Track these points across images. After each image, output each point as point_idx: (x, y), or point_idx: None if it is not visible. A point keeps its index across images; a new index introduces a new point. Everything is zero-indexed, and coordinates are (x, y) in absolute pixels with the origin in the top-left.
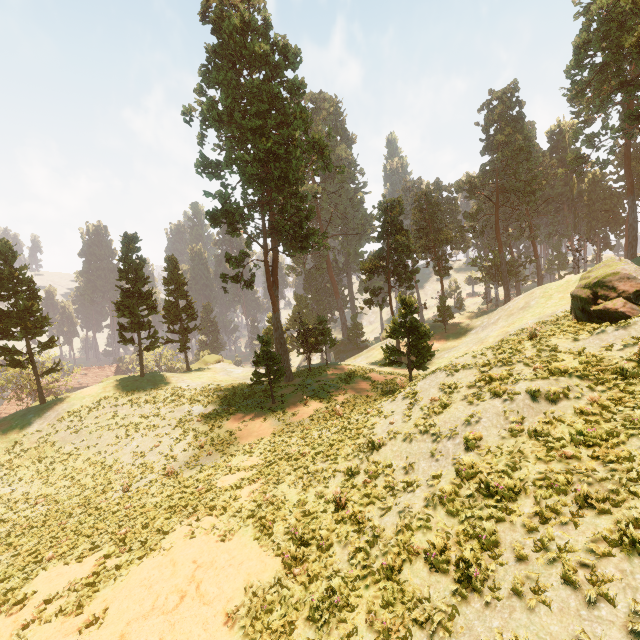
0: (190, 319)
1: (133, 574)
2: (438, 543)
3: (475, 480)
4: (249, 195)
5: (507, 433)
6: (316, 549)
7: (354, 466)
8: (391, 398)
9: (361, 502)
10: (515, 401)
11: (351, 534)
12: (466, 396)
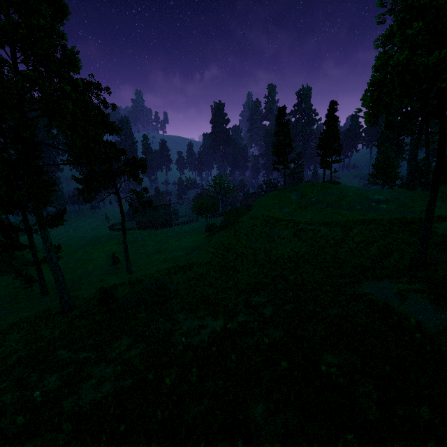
0: (338, 155)
1: None
2: None
3: None
4: None
5: None
6: None
7: None
8: None
9: None
10: None
11: None
12: None
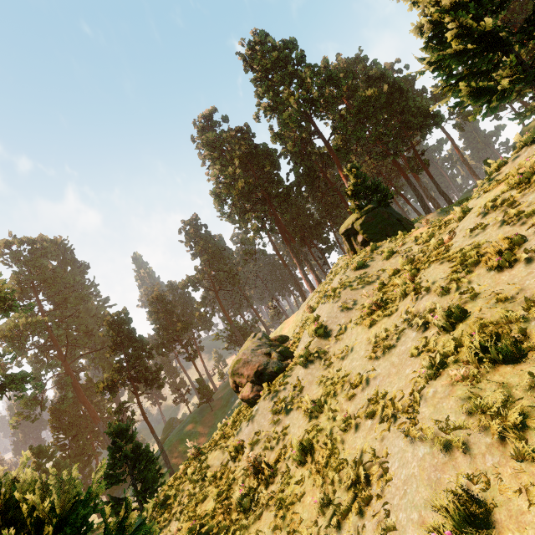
0: None
1: None
2: None
3: None
4: None
5: None
6: None
7: None
8: None
9: None
10: None
11: None
12: None
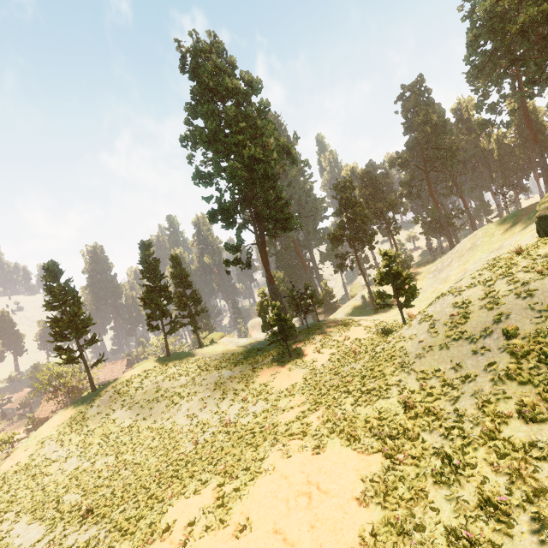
0: (196, 304)
1: (253, 491)
2: (528, 402)
3: (531, 356)
4: (236, 194)
5: (539, 320)
6: (407, 440)
7: (404, 378)
8: (406, 326)
9: (427, 400)
10: (535, 296)
11: (432, 423)
12: (483, 306)
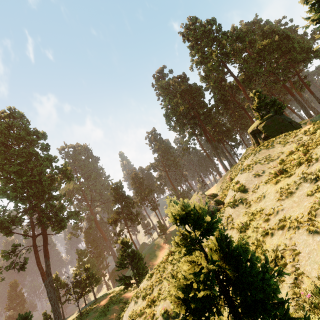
0: None
1: None
2: None
3: None
4: (19, 206)
5: None
6: None
7: None
8: None
9: None
10: None
11: None
12: None
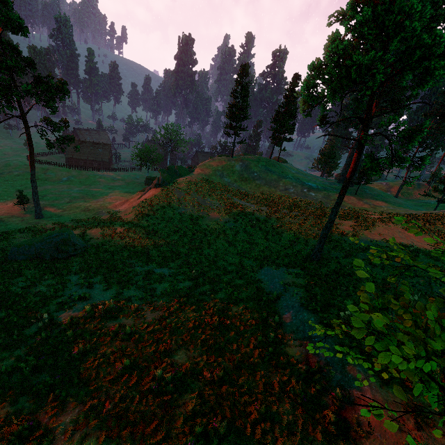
0: (290, 134)
1: (377, 229)
2: None
3: None
4: None
5: None
6: None
7: None
8: None
9: None
10: None
11: None
12: None
